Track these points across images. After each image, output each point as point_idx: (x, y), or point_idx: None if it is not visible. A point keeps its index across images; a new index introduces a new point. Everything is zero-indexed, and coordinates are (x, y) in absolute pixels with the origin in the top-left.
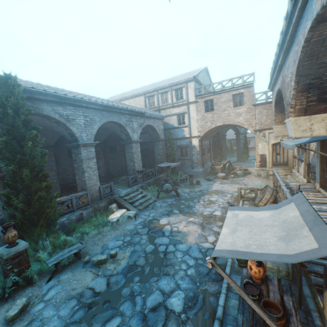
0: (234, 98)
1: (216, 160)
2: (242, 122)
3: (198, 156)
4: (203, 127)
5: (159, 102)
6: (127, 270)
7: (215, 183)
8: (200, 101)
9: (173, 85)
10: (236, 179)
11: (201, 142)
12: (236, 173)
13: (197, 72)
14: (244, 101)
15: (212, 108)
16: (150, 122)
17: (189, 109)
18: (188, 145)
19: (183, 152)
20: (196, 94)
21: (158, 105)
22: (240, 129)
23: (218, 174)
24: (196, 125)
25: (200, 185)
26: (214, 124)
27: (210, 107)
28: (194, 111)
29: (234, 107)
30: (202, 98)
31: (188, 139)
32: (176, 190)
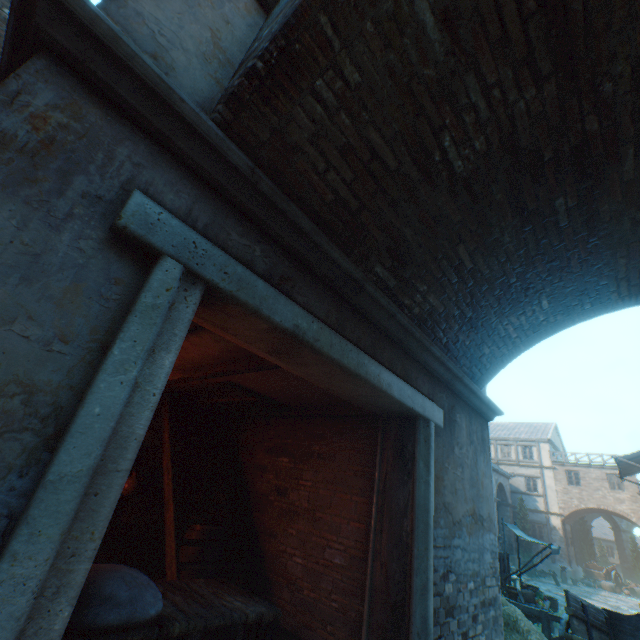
0: (608, 477)
1: (591, 561)
2: (626, 512)
3: (562, 544)
4: (566, 503)
5: (497, 453)
6: (564, 602)
7: (602, 591)
8: (558, 468)
9: (519, 439)
10: (634, 597)
11: (562, 523)
12: (631, 590)
13: (549, 432)
14: (624, 485)
15: (577, 481)
16: (501, 479)
17: (543, 474)
18: (544, 523)
19: (536, 531)
20: (552, 459)
21: (496, 457)
22: (619, 521)
23: (601, 581)
24: (556, 498)
25: (578, 585)
26: (584, 504)
27: (573, 479)
28: (550, 478)
29: (610, 488)
30: (561, 465)
31: (543, 514)
32: (555, 575)
